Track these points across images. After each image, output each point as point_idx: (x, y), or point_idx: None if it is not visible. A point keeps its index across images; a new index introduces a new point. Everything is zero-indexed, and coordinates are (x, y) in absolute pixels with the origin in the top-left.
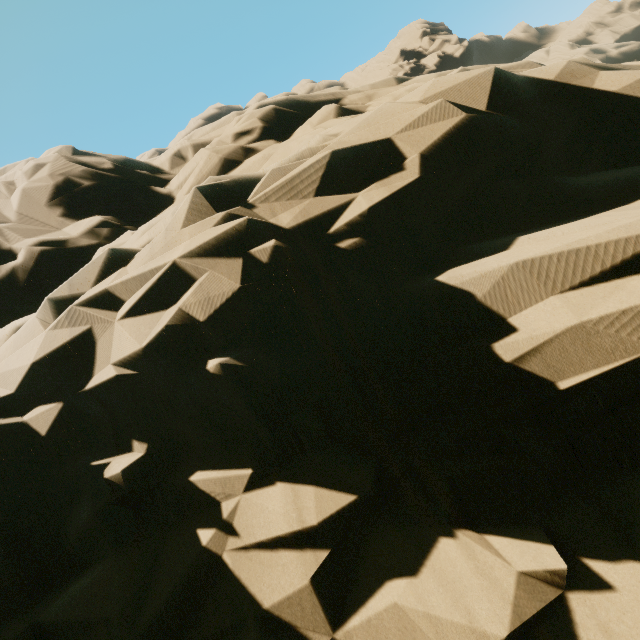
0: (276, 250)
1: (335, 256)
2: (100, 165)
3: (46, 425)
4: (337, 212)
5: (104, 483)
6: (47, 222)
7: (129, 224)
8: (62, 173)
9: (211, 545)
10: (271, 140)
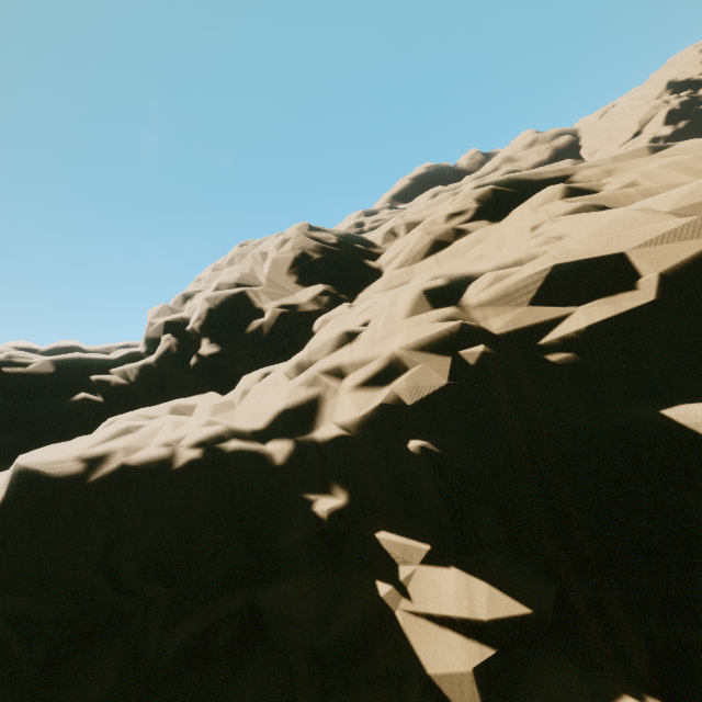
0: (484, 355)
1: (542, 368)
2: (327, 240)
3: (279, 456)
4: (550, 324)
5: (312, 514)
6: (285, 287)
7: (343, 293)
8: (300, 247)
9: (387, 598)
10: (484, 221)
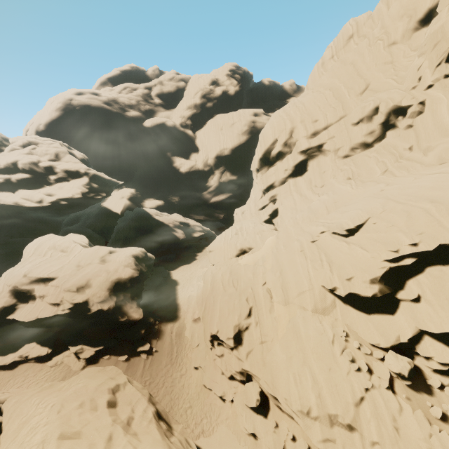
0: None
1: None
2: None
3: None
4: None
5: None
6: None
7: None
8: None
9: None
10: (22, 147)
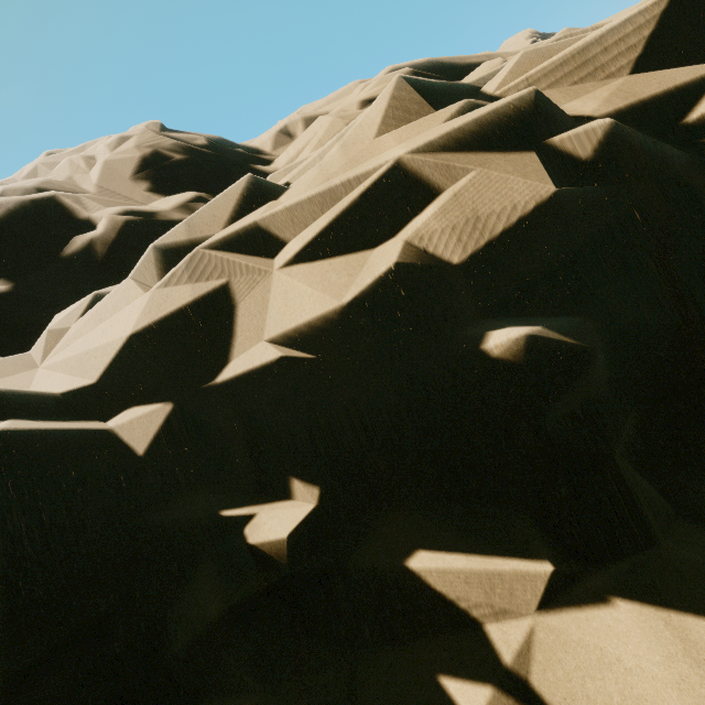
0: (614, 132)
1: None
2: (192, 141)
3: (145, 438)
4: (693, 90)
5: (244, 552)
6: (131, 196)
7: None
8: (150, 145)
9: None
10: None
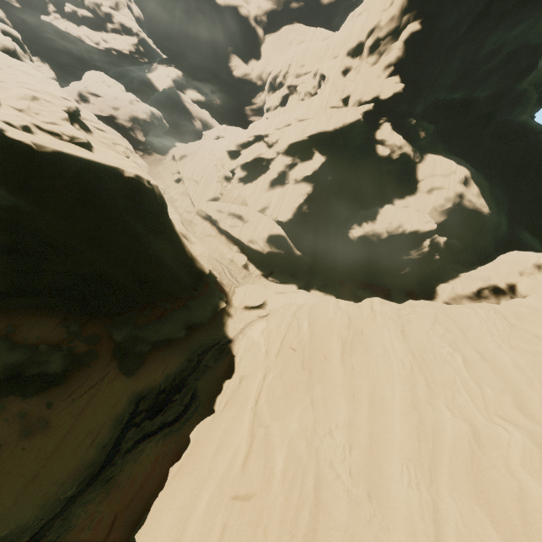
0: None
1: None
2: None
3: None
4: None
5: None
6: None
7: None
8: None
9: (48, 6)
10: None
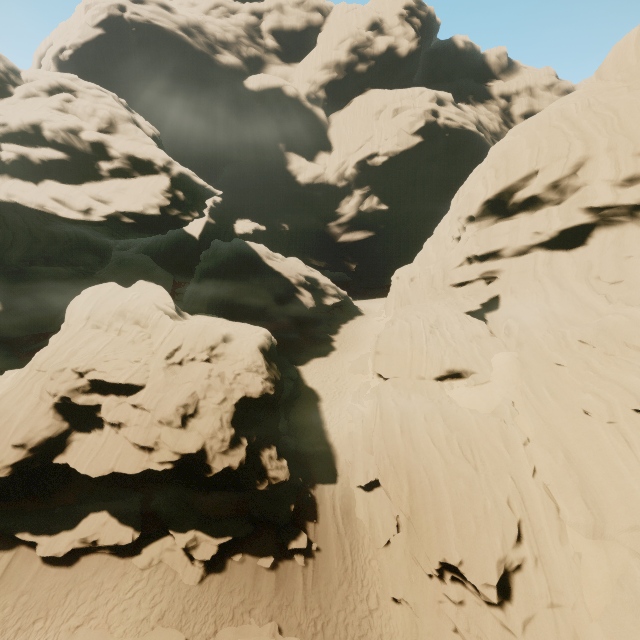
0: None
1: None
2: None
3: None
4: None
5: None
6: None
7: None
8: None
9: None
10: (46, 94)
